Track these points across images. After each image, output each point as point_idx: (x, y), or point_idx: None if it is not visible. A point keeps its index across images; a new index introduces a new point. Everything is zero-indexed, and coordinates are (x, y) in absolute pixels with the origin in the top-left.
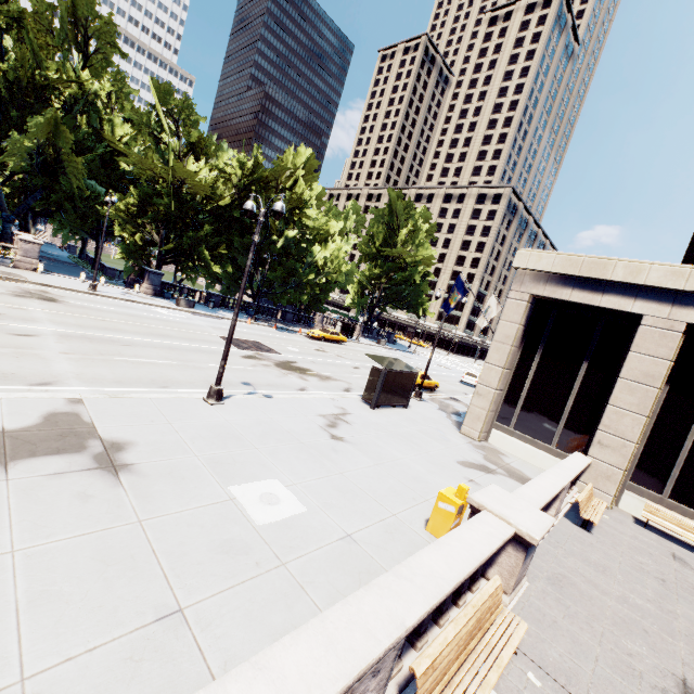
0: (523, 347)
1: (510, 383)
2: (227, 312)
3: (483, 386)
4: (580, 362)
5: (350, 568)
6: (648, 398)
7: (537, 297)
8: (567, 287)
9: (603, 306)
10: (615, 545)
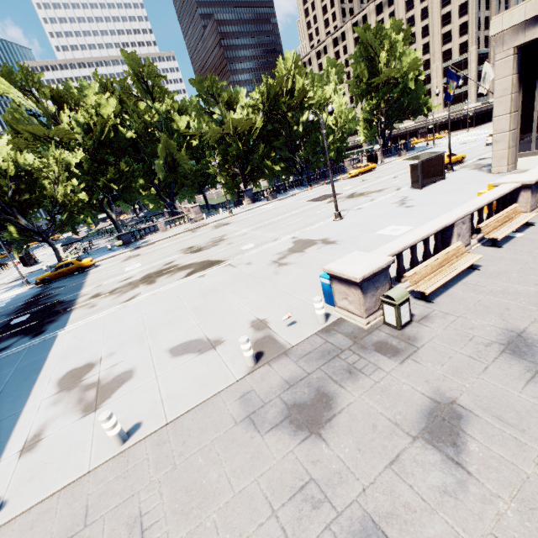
0: (522, 89)
1: (520, 121)
2: (292, 191)
3: (497, 135)
4: None
5: None
6: None
7: (520, 46)
8: None
9: None
10: None
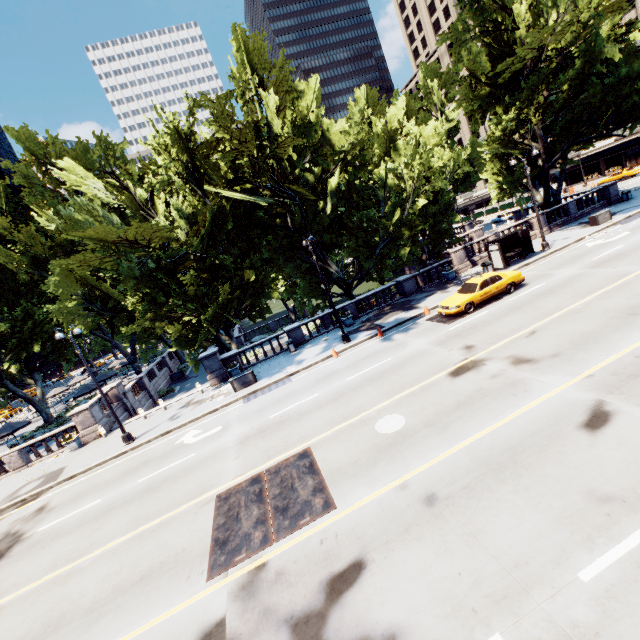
0: None
1: None
2: (313, 346)
3: None
4: None
5: None
6: None
7: None
8: None
9: None
10: None
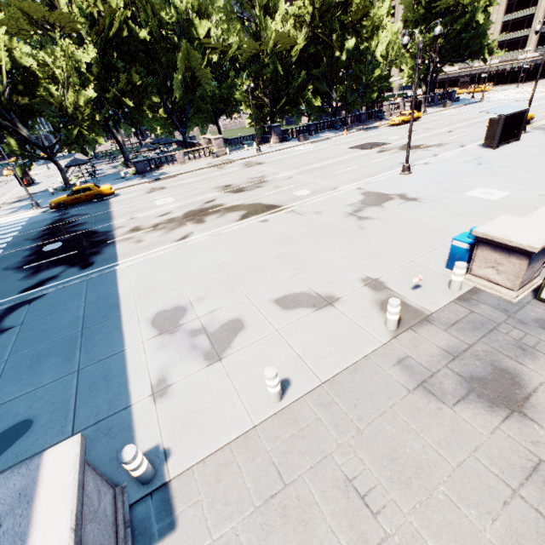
0: None
1: None
2: (324, 134)
3: None
4: None
5: None
6: None
7: None
8: None
9: None
10: None
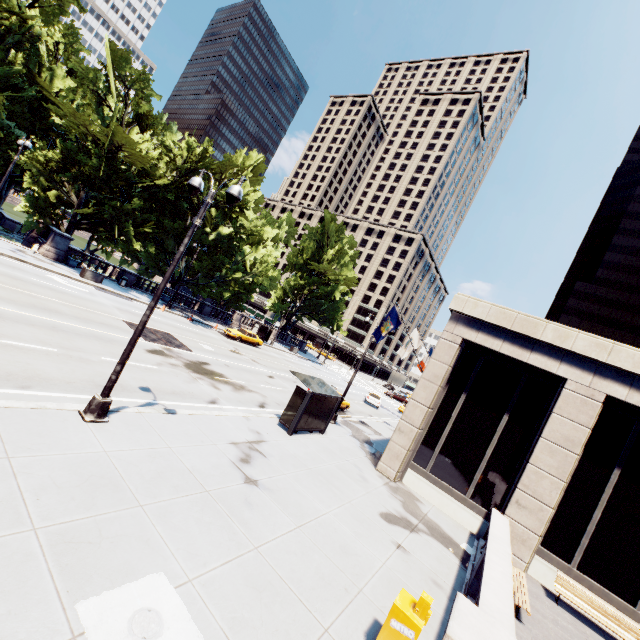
0: (448, 388)
1: (431, 423)
2: (139, 294)
3: (406, 423)
4: (502, 413)
5: None
6: (568, 463)
7: (468, 342)
8: (499, 339)
9: (531, 363)
10: None
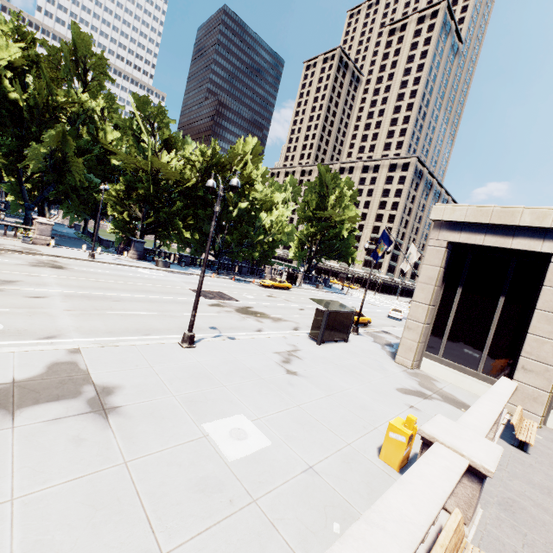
0: (444, 286)
1: (435, 317)
2: (195, 269)
3: (412, 321)
4: (497, 297)
5: (316, 502)
6: None
7: (453, 243)
8: (480, 234)
9: (514, 248)
10: (552, 465)
